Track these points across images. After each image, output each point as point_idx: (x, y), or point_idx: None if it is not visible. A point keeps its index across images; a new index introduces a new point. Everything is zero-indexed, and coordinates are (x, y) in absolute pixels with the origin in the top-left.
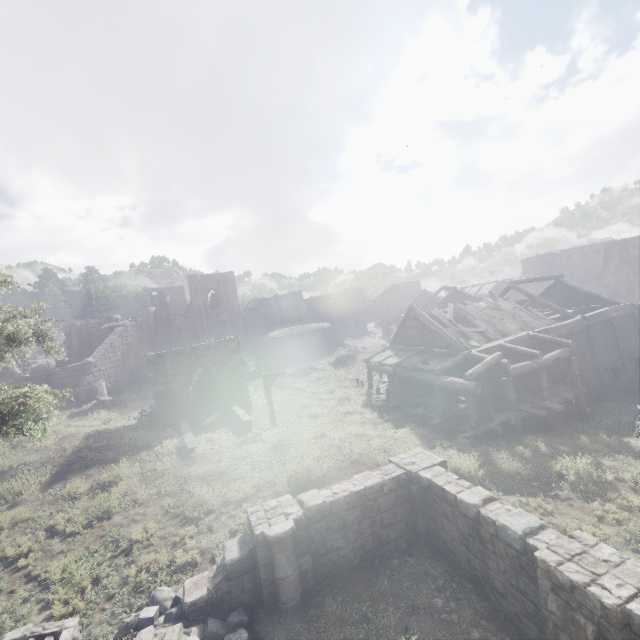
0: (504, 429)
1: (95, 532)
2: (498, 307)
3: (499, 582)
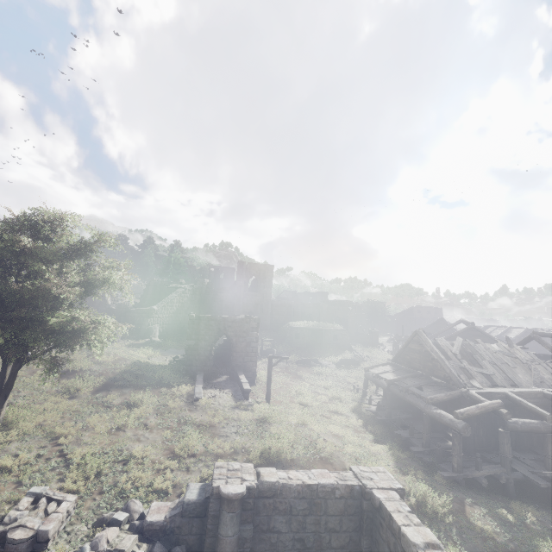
0: (492, 484)
1: (112, 437)
2: (512, 354)
3: None
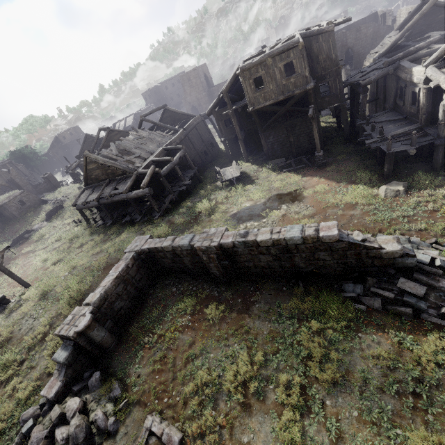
0: (172, 204)
1: None
2: (141, 136)
3: (190, 265)
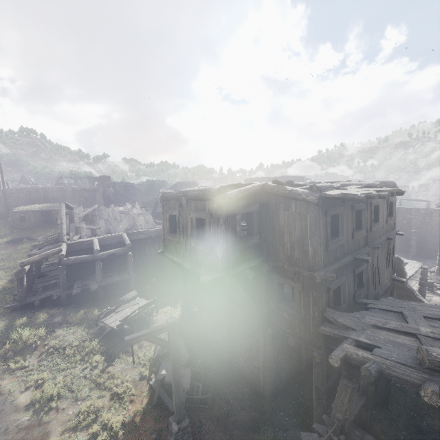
0: (59, 301)
1: None
2: (128, 212)
3: None
